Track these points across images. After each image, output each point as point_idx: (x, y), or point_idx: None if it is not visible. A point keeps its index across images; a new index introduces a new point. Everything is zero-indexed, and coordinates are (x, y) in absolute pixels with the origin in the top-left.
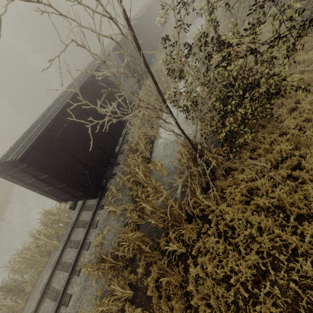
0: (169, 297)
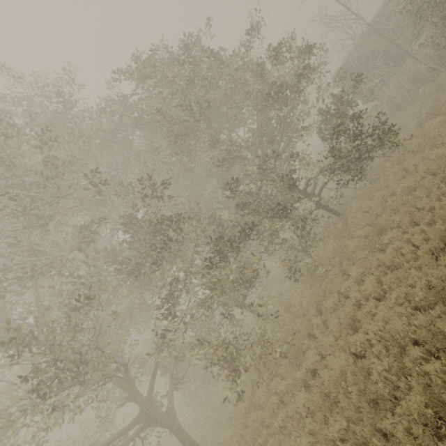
0: None
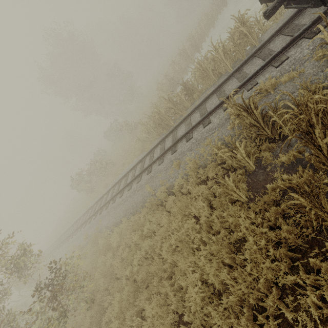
0: (288, 215)
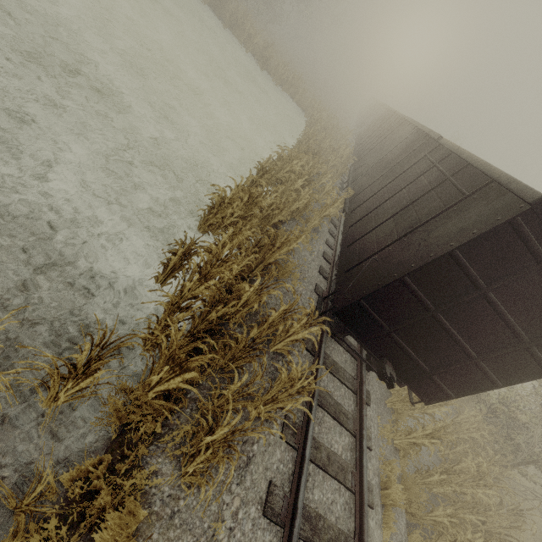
0: None
